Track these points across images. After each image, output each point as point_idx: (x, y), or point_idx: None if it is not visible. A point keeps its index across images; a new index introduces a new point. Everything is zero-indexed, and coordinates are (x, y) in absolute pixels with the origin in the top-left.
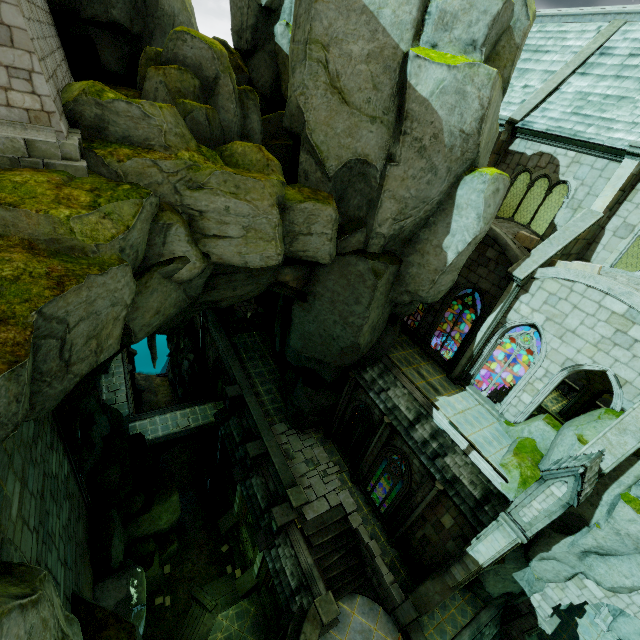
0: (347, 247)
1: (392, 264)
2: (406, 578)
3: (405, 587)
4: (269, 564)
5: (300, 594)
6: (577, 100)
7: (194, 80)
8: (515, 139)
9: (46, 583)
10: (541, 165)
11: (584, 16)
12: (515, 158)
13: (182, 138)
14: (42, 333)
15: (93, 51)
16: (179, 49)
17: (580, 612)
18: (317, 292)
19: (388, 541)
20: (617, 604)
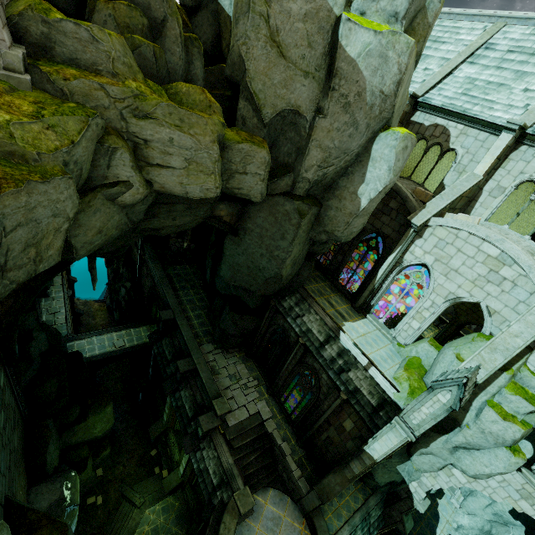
0: (276, 189)
1: (314, 206)
2: (311, 473)
3: (310, 480)
4: (194, 465)
5: (221, 489)
6: (466, 83)
7: (143, 18)
8: (416, 111)
9: None
10: (436, 134)
11: (474, 16)
12: (415, 127)
13: (130, 68)
14: None
15: None
16: None
17: (440, 494)
18: (248, 227)
19: (297, 443)
20: (476, 487)
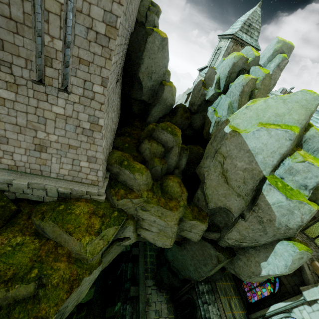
0: (208, 236)
1: (229, 258)
2: None
3: None
4: None
5: None
6: None
7: (162, 148)
8: None
9: None
10: None
11: None
12: None
13: (147, 185)
14: (56, 317)
15: (131, 106)
16: (160, 135)
17: None
18: (186, 247)
19: None
20: None
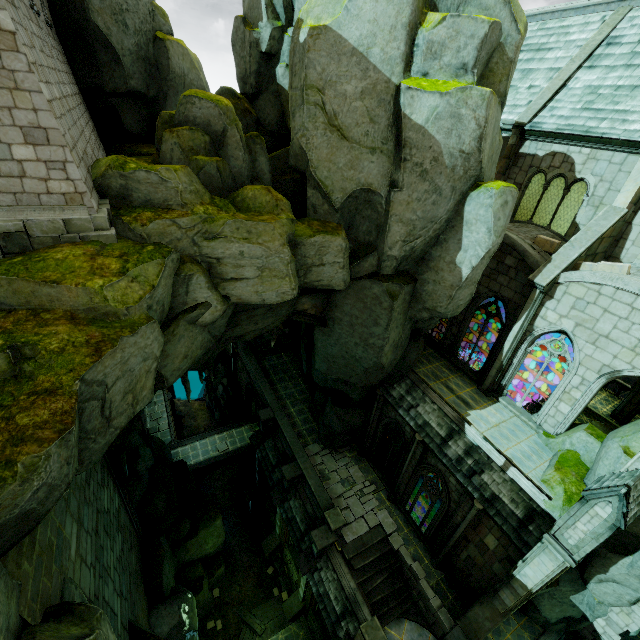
0: (361, 271)
1: (406, 284)
2: (454, 602)
3: (454, 612)
4: (313, 588)
5: (345, 619)
6: (587, 95)
7: (204, 137)
8: (525, 141)
9: (102, 621)
10: (555, 165)
11: (586, 8)
12: (527, 160)
13: (196, 194)
14: (85, 397)
15: (117, 118)
16: (189, 111)
17: None
18: (336, 317)
19: (432, 562)
20: None
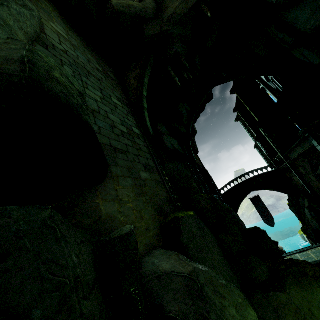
0: None
1: None
2: None
3: None
4: None
5: None
6: None
7: None
8: None
9: None
10: None
11: None
12: None
13: None
14: None
15: None
16: None
17: None
18: None
19: None
20: None
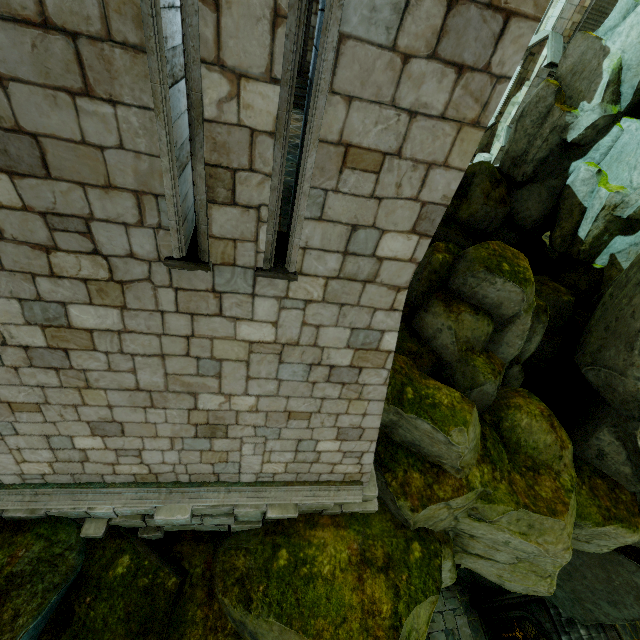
0: None
1: None
2: None
3: None
4: None
5: None
6: None
7: (488, 326)
8: None
9: None
10: None
11: None
12: None
13: (475, 447)
14: None
15: None
16: (481, 288)
17: None
18: None
19: None
20: None
